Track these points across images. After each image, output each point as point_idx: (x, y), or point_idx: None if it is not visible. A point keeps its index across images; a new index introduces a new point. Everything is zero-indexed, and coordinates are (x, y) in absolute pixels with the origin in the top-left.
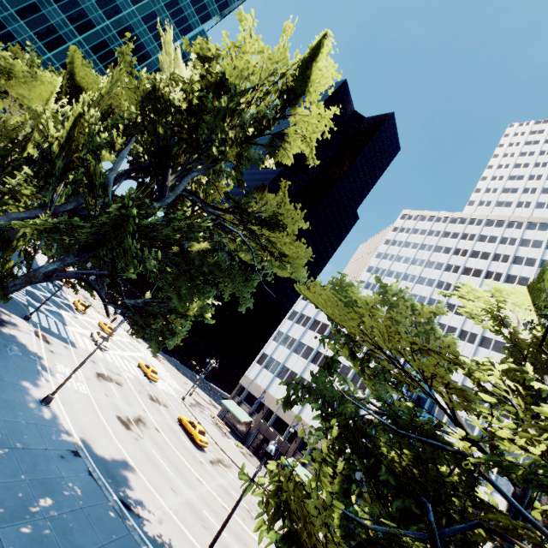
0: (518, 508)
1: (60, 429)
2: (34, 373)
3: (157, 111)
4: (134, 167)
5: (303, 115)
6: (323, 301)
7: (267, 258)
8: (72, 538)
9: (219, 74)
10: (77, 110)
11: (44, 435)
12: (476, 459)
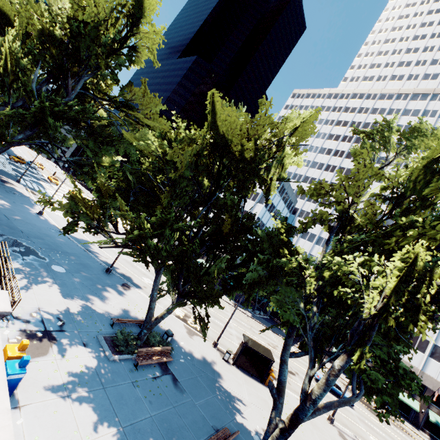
0: (151, 178)
1: (50, 224)
2: (31, 204)
3: (50, 42)
4: (50, 76)
5: (144, 32)
6: (129, 137)
7: (142, 128)
8: (62, 248)
9: (86, 7)
10: (6, 46)
11: (42, 223)
12: (143, 168)
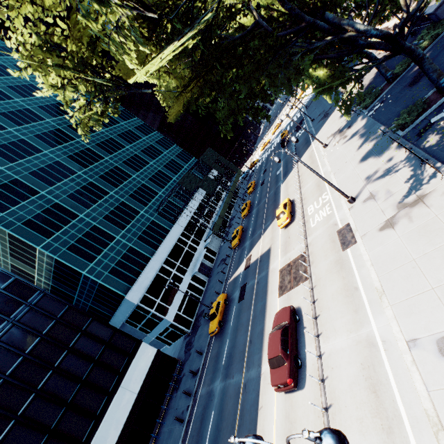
0: None
1: None
2: None
3: None
4: None
5: None
6: None
7: None
8: None
9: None
10: None
11: None
12: None
